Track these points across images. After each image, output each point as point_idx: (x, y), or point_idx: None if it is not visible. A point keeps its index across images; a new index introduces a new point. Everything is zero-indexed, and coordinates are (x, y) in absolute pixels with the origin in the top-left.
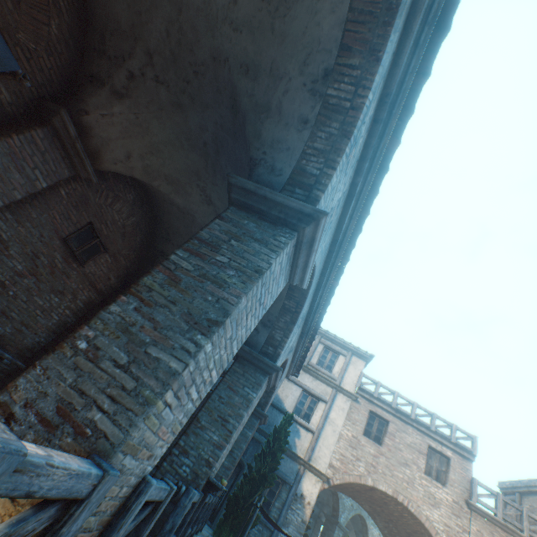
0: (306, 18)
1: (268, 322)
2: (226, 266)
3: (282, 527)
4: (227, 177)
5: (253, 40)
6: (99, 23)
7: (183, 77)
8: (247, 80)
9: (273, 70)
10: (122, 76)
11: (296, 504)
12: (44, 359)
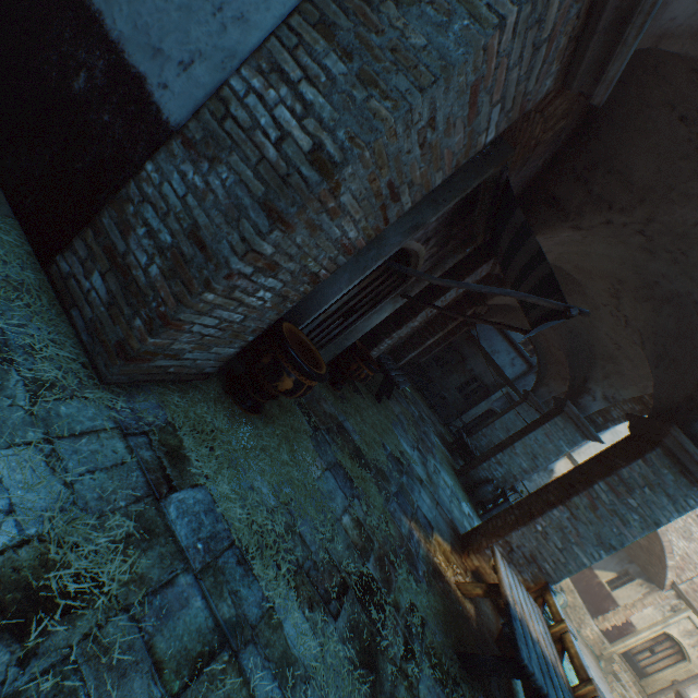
0: None
1: (610, 398)
2: (632, 509)
3: (525, 480)
4: (670, 427)
5: None
6: (597, 149)
7: (680, 248)
8: None
9: None
10: (594, 222)
11: (543, 473)
12: (521, 527)
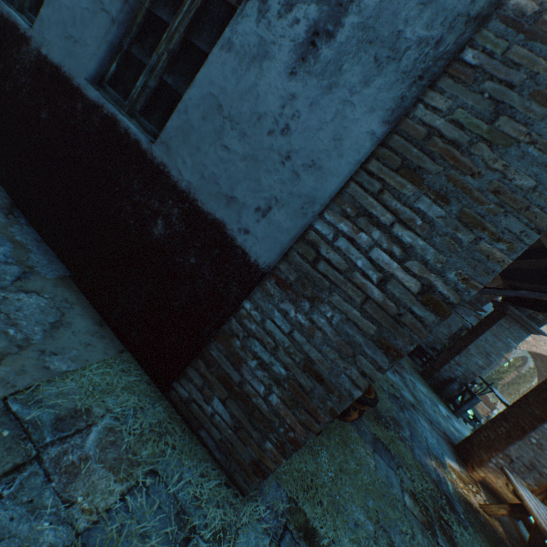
0: None
1: None
2: None
3: None
4: None
5: None
6: None
7: None
8: None
9: None
10: None
11: None
12: (517, 441)
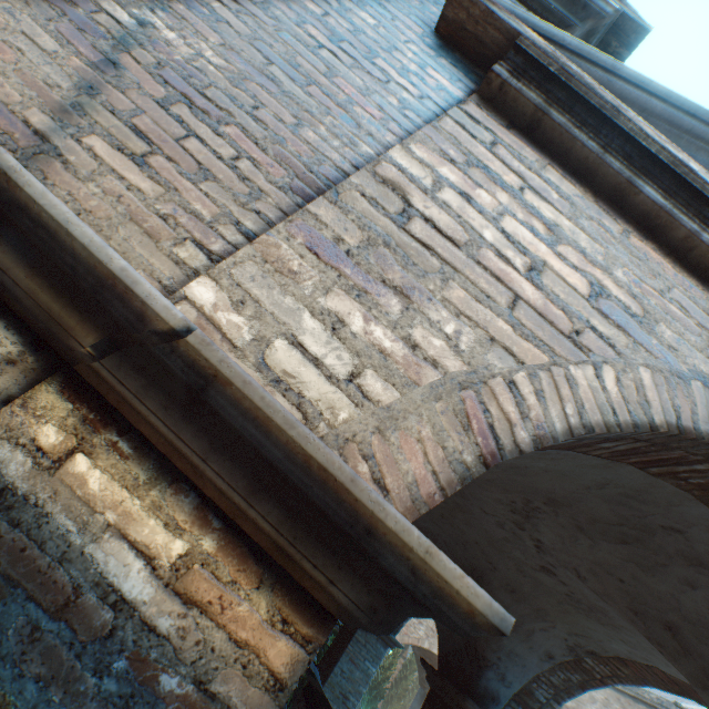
0: (600, 630)
1: None
2: None
3: None
4: (465, 700)
5: (534, 588)
6: None
7: None
8: (507, 595)
9: (540, 610)
10: None
11: None
12: None
